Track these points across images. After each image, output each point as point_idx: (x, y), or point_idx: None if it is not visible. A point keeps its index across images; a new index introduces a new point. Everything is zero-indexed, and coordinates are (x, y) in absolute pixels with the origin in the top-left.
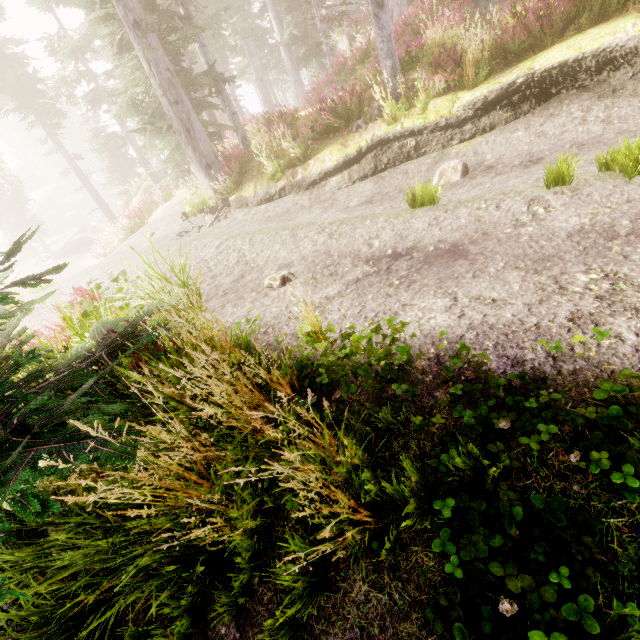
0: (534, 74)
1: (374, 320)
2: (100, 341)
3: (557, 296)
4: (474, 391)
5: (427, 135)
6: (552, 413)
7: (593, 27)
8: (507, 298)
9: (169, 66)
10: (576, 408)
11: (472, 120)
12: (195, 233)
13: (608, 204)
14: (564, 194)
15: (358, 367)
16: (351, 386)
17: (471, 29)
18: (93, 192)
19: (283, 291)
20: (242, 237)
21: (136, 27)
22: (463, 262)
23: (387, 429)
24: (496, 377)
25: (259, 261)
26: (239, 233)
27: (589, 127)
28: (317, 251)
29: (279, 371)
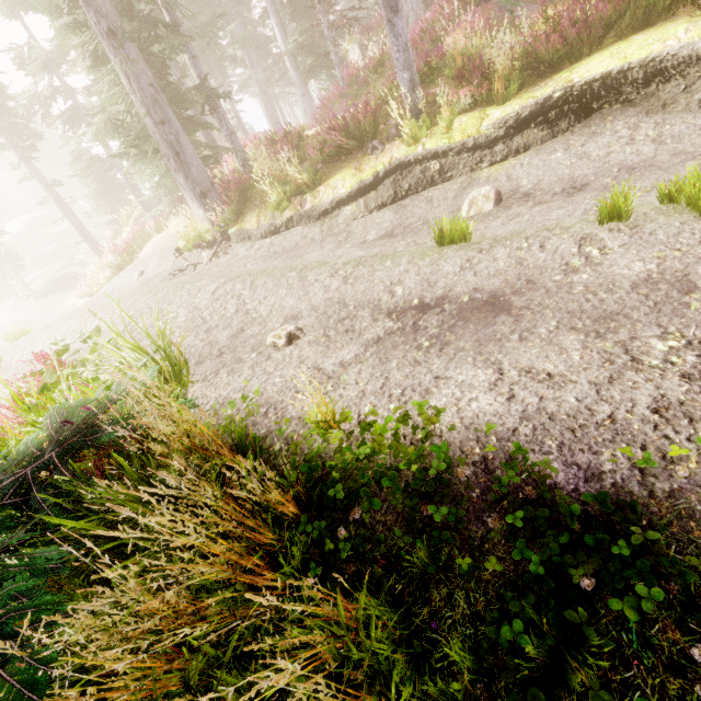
0: (573, 87)
1: (401, 400)
2: (53, 435)
3: (631, 372)
4: (538, 519)
5: (453, 157)
6: (651, 562)
7: (637, 33)
8: (566, 372)
9: (152, 81)
10: (683, 554)
11: (503, 140)
12: (190, 272)
13: (677, 246)
14: (621, 232)
15: (382, 473)
16: (374, 500)
17: (499, 36)
18: (76, 223)
19: (289, 352)
20: (242, 280)
21: (111, 36)
22: (506, 318)
23: (424, 572)
24: (566, 498)
25: (262, 310)
26: (239, 274)
27: (638, 147)
28: (330, 299)
29: (280, 479)
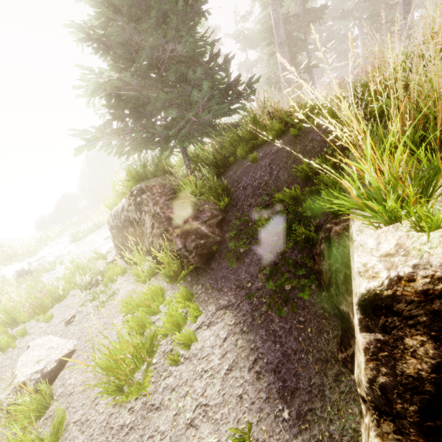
0: None
1: None
2: (240, 119)
3: None
4: None
5: None
6: None
7: None
8: None
9: (289, 60)
10: None
11: None
12: None
13: None
14: None
15: None
16: None
17: None
18: None
19: None
20: None
21: (280, 44)
22: None
23: None
24: None
25: None
26: None
27: None
28: None
29: None
